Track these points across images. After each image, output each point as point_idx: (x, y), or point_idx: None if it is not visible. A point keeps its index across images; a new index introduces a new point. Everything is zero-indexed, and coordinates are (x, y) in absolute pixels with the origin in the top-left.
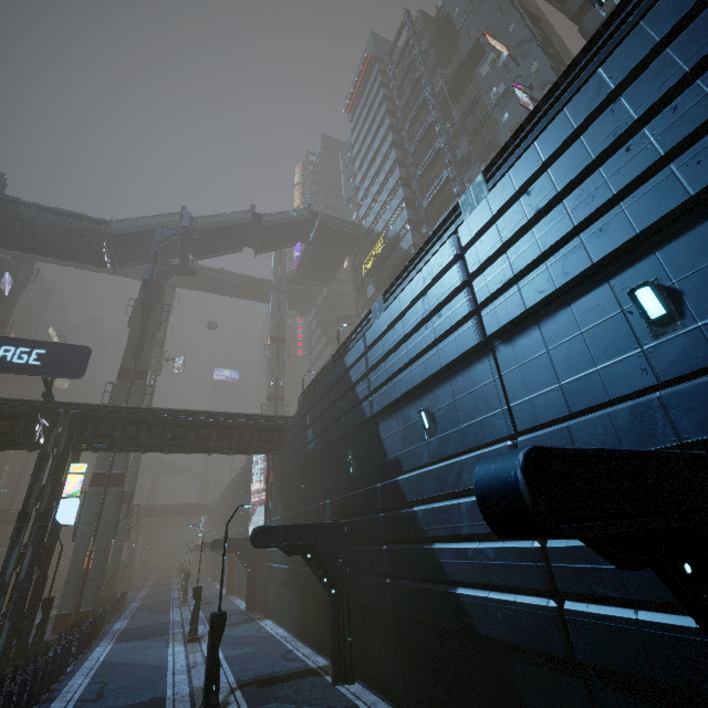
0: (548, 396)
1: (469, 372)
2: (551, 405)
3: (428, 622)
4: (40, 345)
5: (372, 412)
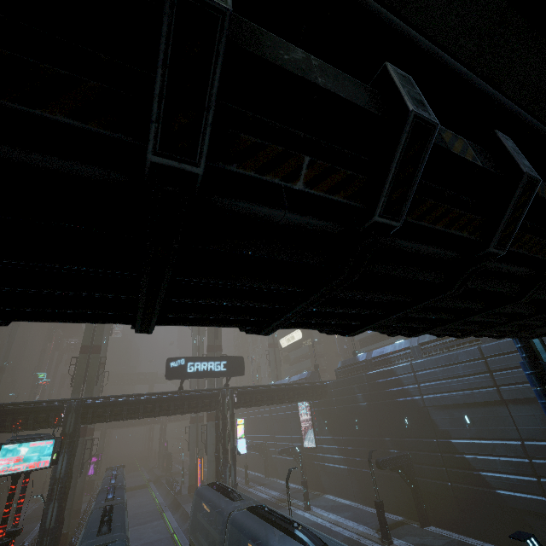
0: (535, 430)
1: (493, 408)
2: (537, 434)
3: (480, 502)
4: (223, 359)
5: (423, 404)
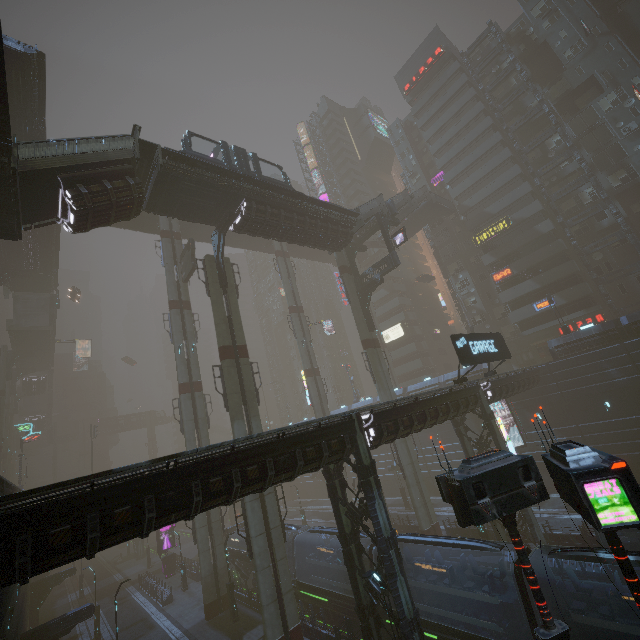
0: None
1: None
2: None
3: None
4: (489, 336)
5: None
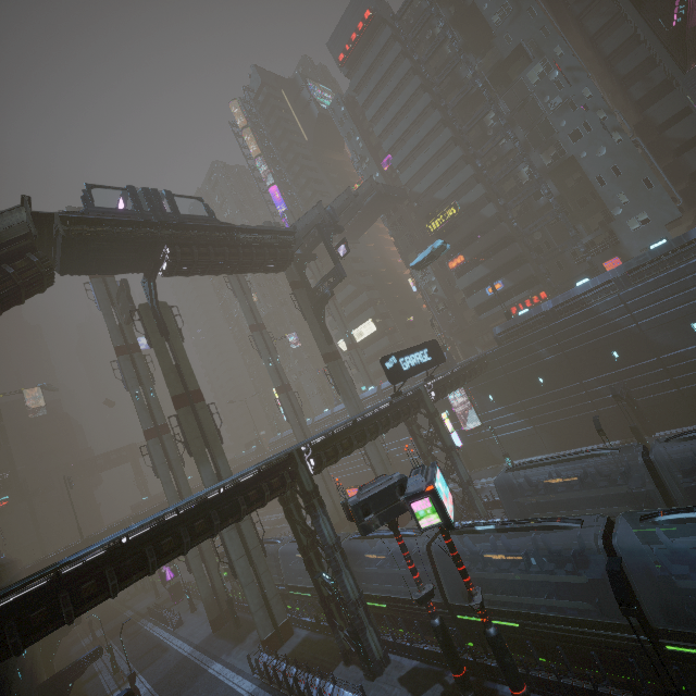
0: None
1: None
2: None
3: None
4: (422, 347)
5: (640, 330)
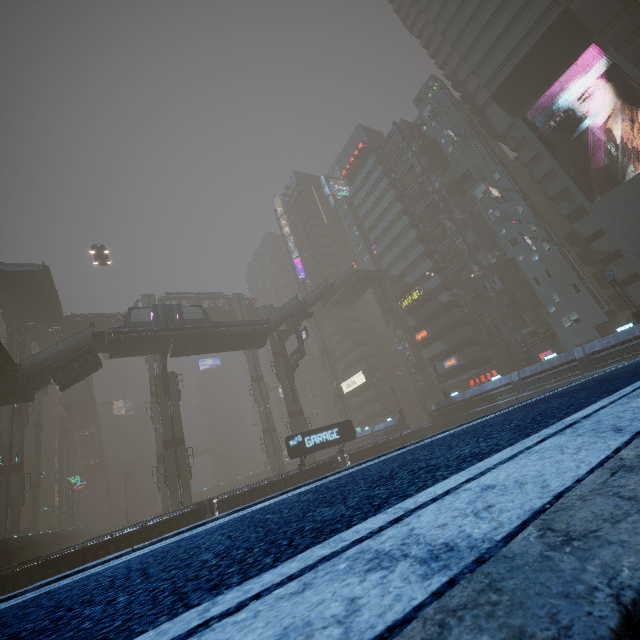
0: None
1: None
2: None
3: None
4: (333, 426)
5: None
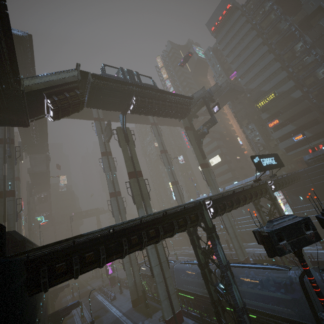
0: None
1: None
2: None
3: None
4: (271, 156)
5: None
